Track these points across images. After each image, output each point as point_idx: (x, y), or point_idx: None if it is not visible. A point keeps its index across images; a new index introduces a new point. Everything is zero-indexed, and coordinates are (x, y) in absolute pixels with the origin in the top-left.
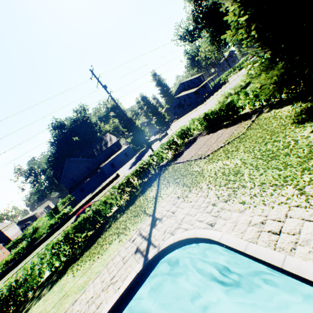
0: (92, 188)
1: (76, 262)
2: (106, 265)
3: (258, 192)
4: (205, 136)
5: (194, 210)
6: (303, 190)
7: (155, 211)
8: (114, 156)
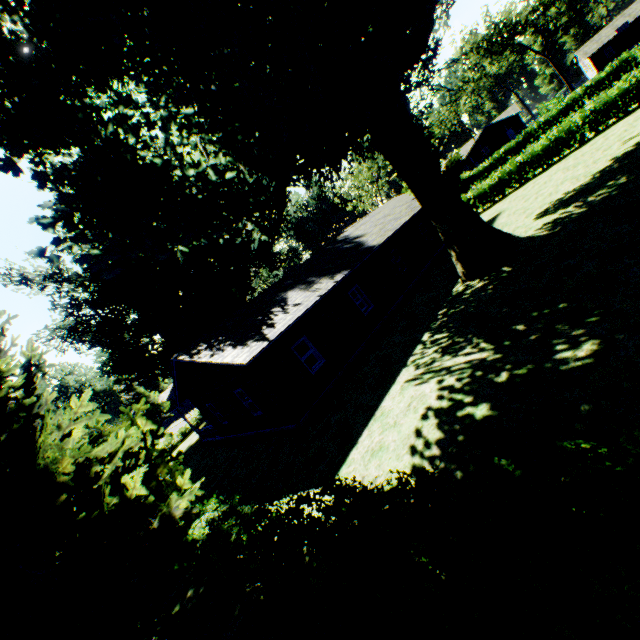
0: None
1: None
2: None
3: None
4: None
5: None
6: None
7: None
8: None
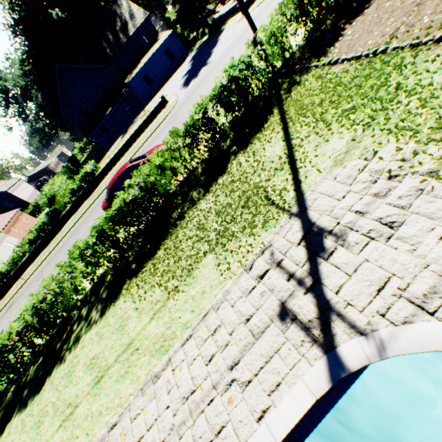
0: (120, 126)
1: (132, 277)
2: (203, 318)
3: None
4: None
5: None
6: None
7: (304, 203)
8: (147, 59)
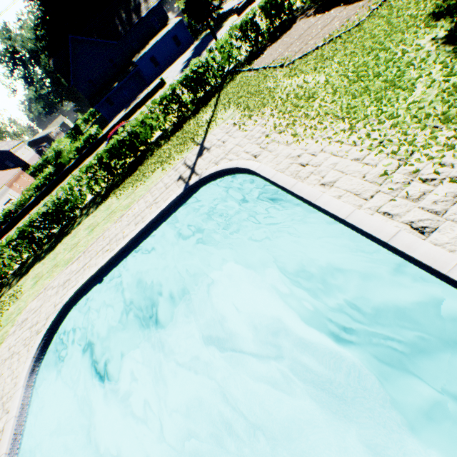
0: (125, 101)
1: (118, 188)
2: (149, 191)
3: (315, 125)
4: (309, 18)
5: (246, 141)
6: (355, 125)
7: (205, 139)
8: (155, 42)
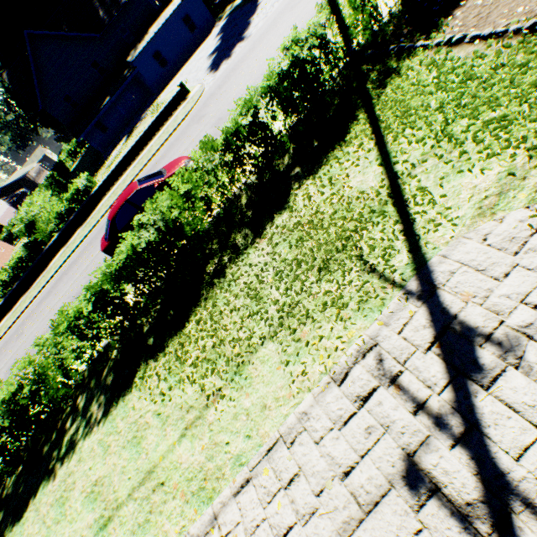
0: (123, 123)
1: (149, 359)
2: (266, 454)
3: None
4: None
5: None
6: None
7: (430, 277)
8: (158, 28)
